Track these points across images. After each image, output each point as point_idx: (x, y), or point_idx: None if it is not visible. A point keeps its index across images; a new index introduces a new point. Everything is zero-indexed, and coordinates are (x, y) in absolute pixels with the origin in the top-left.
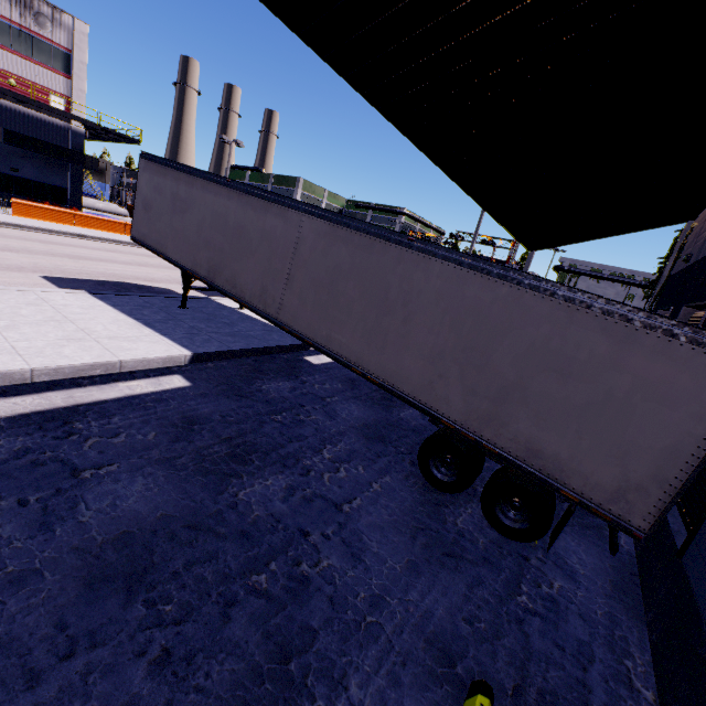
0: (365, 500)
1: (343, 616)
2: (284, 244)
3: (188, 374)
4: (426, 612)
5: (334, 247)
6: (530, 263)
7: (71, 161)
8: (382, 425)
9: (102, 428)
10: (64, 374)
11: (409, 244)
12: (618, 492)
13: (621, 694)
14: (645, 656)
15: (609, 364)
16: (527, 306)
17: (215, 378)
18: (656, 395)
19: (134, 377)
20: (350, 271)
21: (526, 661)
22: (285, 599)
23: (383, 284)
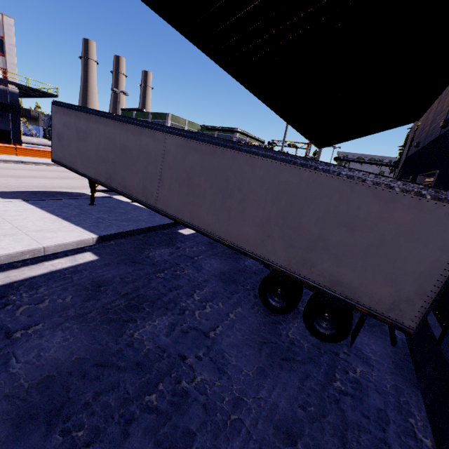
0: (225, 327)
1: (214, 418)
2: (155, 155)
3: (96, 251)
4: (273, 405)
5: (189, 155)
6: (319, 156)
7: (10, 112)
8: (233, 271)
9: (30, 297)
10: (0, 261)
11: (239, 148)
12: (393, 304)
13: (410, 445)
14: (422, 413)
15: (380, 218)
16: (322, 183)
17: (116, 252)
18: (414, 236)
19: (56, 257)
20: (201, 170)
21: (345, 431)
22: (170, 411)
23: (224, 177)
